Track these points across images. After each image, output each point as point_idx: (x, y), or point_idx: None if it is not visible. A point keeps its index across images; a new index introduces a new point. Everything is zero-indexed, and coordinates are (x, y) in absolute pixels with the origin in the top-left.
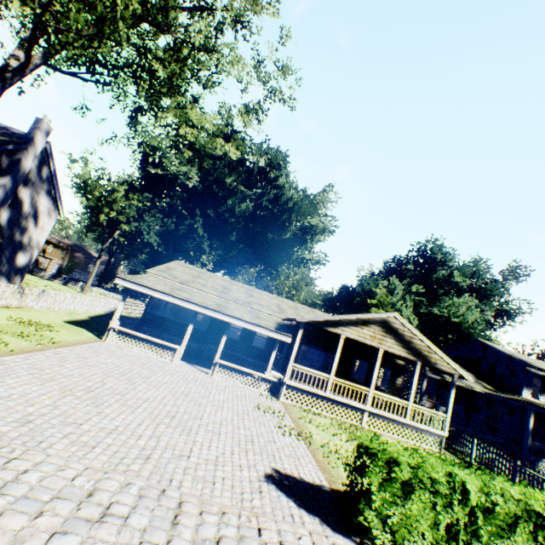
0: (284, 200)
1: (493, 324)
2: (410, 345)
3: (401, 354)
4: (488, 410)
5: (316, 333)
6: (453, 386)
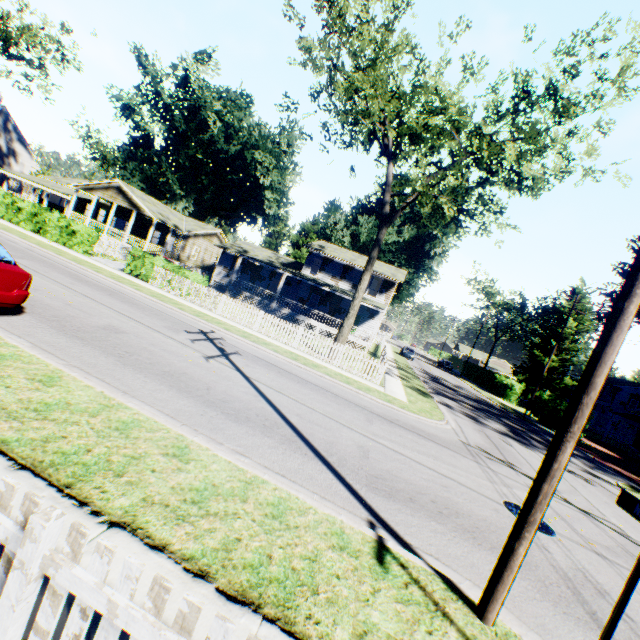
0: (239, 141)
1: (426, 252)
2: (132, 201)
3: (126, 206)
4: (270, 280)
5: (122, 210)
6: (153, 225)
